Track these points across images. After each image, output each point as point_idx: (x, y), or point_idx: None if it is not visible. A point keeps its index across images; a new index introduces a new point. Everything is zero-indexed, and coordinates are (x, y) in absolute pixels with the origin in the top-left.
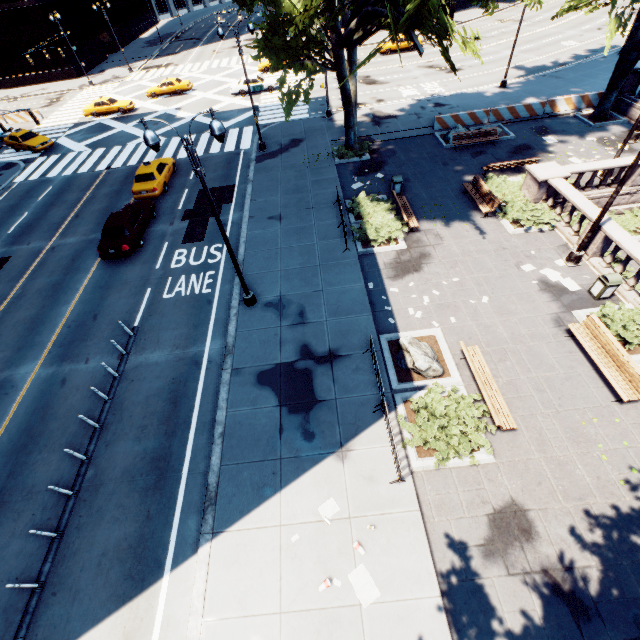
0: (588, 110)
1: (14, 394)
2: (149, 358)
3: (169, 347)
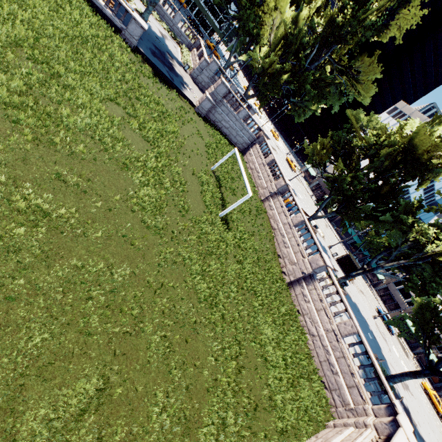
0: None
1: None
2: None
3: None
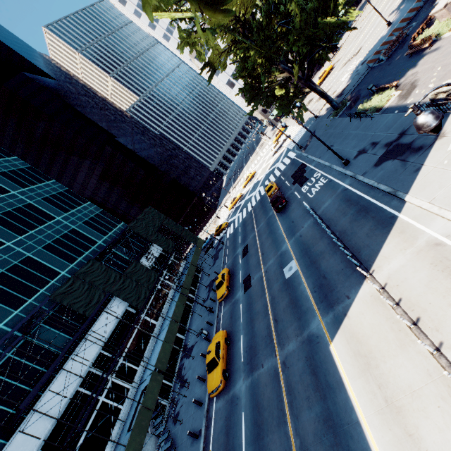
0: None
1: (287, 251)
2: (324, 206)
3: (329, 199)
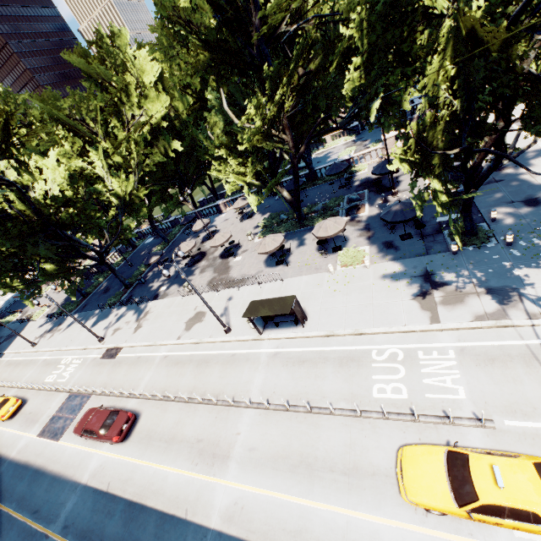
0: None
1: None
2: None
3: None
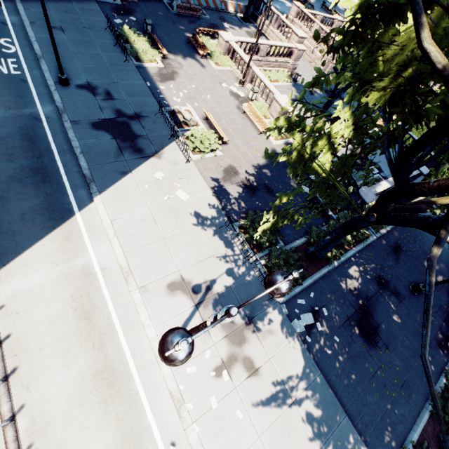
0: (241, 14)
1: None
2: None
3: (1, 108)
